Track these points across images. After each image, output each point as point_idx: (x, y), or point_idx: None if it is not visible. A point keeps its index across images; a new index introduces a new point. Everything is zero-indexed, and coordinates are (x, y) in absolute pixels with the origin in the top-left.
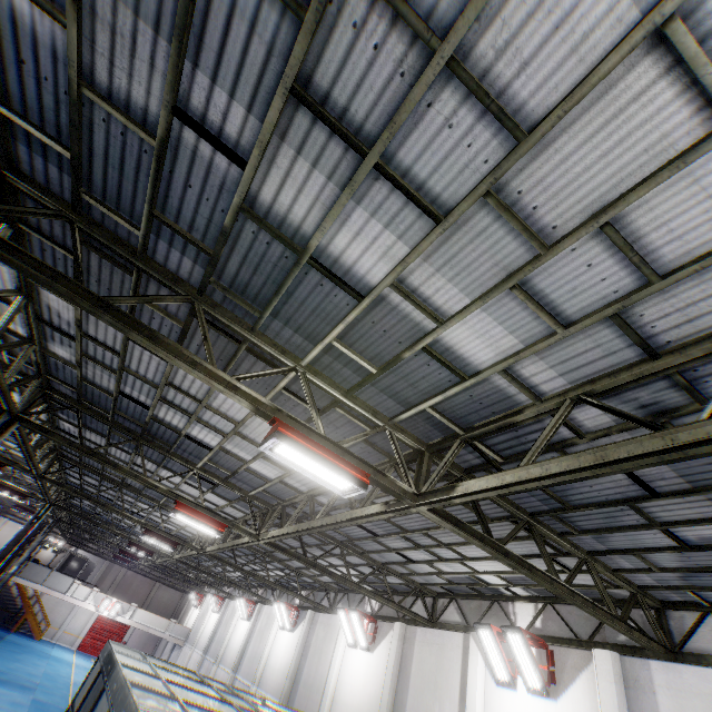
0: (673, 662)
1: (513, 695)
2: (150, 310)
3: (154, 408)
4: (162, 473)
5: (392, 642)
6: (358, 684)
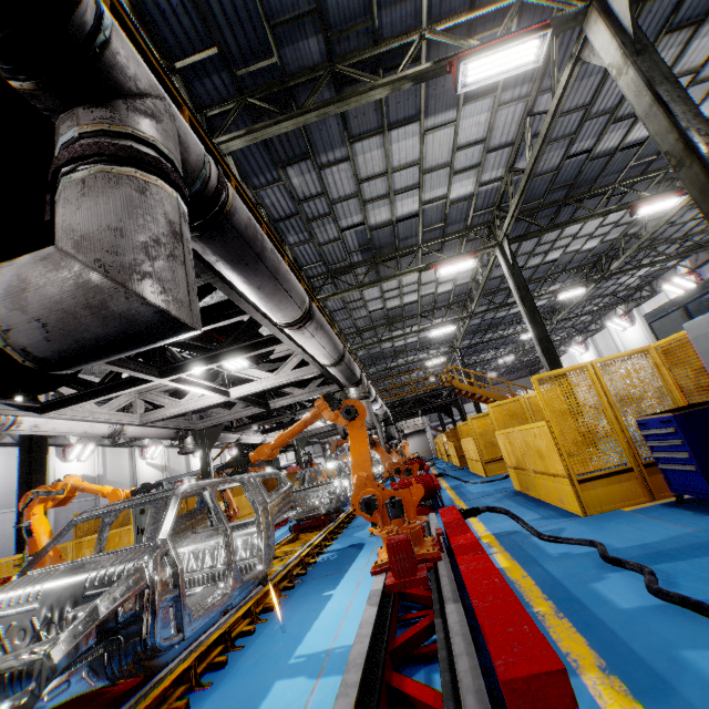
0: None
1: None
2: (650, 8)
3: (598, 144)
4: (564, 232)
5: None
6: None
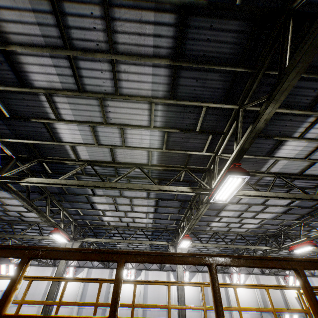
0: (313, 277)
1: None
2: None
3: None
4: None
5: (254, 280)
6: (243, 294)
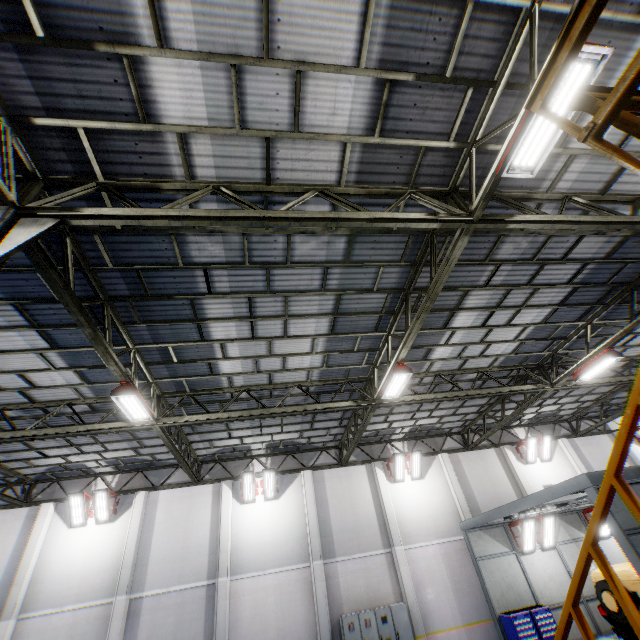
0: (579, 437)
1: (534, 466)
2: None
3: None
4: (531, 310)
5: (447, 466)
6: (422, 503)
